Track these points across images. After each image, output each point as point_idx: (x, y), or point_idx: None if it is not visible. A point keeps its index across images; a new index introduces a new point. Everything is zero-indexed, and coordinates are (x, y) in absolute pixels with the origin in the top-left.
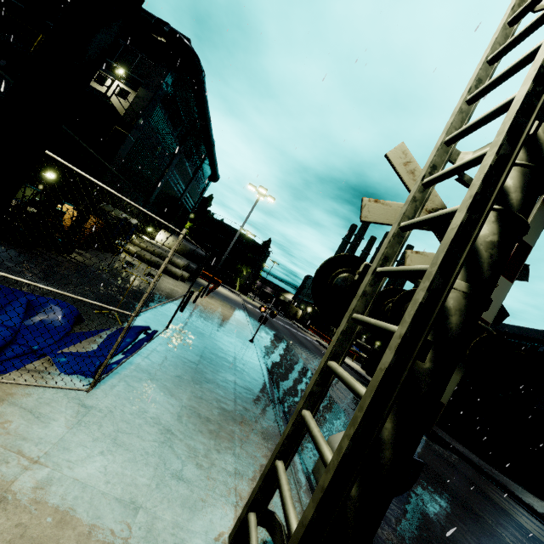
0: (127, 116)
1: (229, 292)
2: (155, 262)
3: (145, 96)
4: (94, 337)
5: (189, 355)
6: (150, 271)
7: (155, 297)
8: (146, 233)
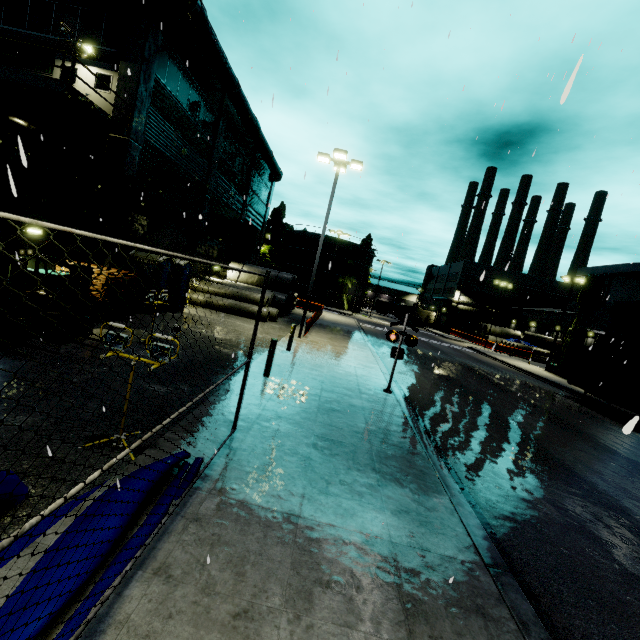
0: (119, 113)
1: (336, 316)
2: (230, 306)
3: (131, 72)
4: (13, 560)
5: (277, 493)
6: (226, 320)
7: (225, 361)
8: (214, 273)
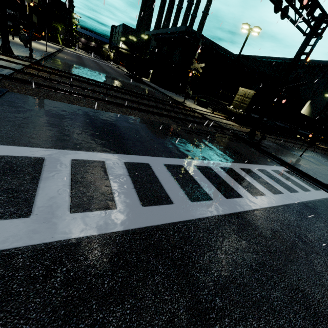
0: None
1: (50, 44)
2: None
3: None
4: None
5: None
6: None
7: None
8: None
